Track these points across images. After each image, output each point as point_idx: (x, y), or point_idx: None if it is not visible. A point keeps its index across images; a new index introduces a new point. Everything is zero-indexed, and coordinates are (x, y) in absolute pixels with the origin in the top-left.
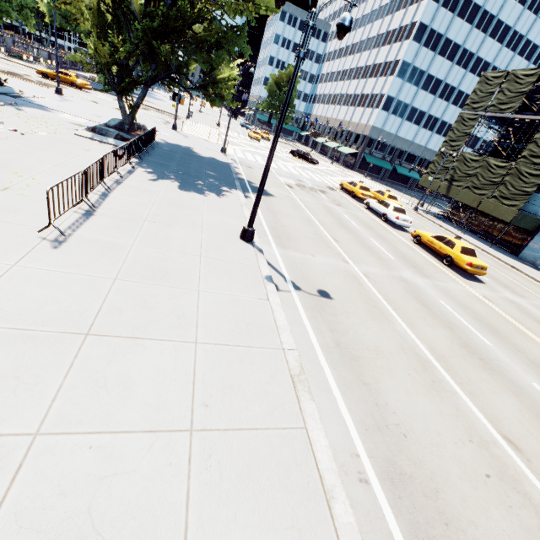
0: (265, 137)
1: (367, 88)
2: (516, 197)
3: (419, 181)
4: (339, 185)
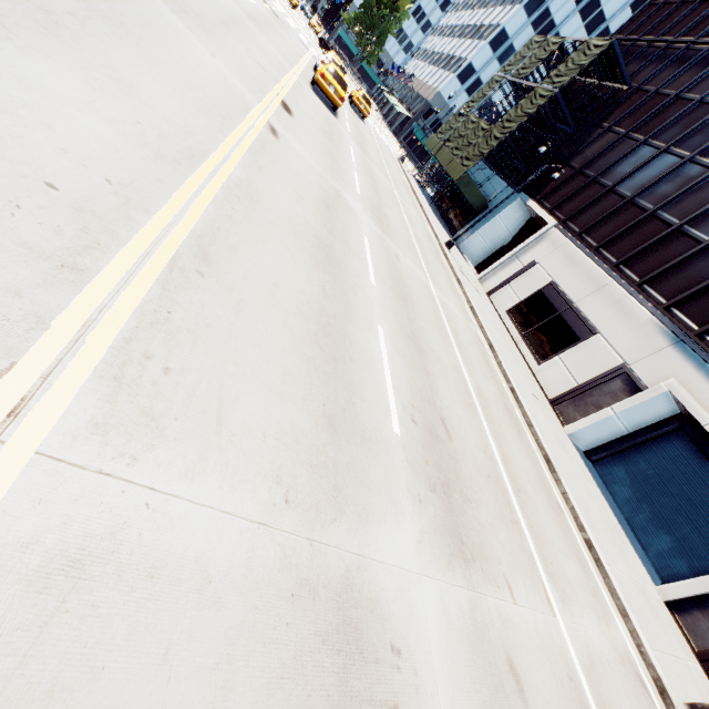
0: (312, 25)
1: (461, 49)
2: (474, 158)
3: (426, 141)
4: None
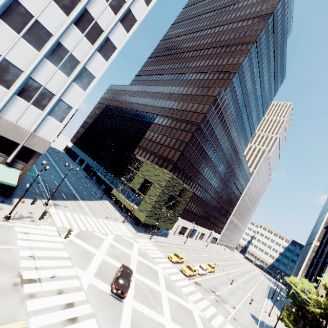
0: None
1: (5, 44)
2: (174, 222)
3: (144, 221)
4: (188, 276)
